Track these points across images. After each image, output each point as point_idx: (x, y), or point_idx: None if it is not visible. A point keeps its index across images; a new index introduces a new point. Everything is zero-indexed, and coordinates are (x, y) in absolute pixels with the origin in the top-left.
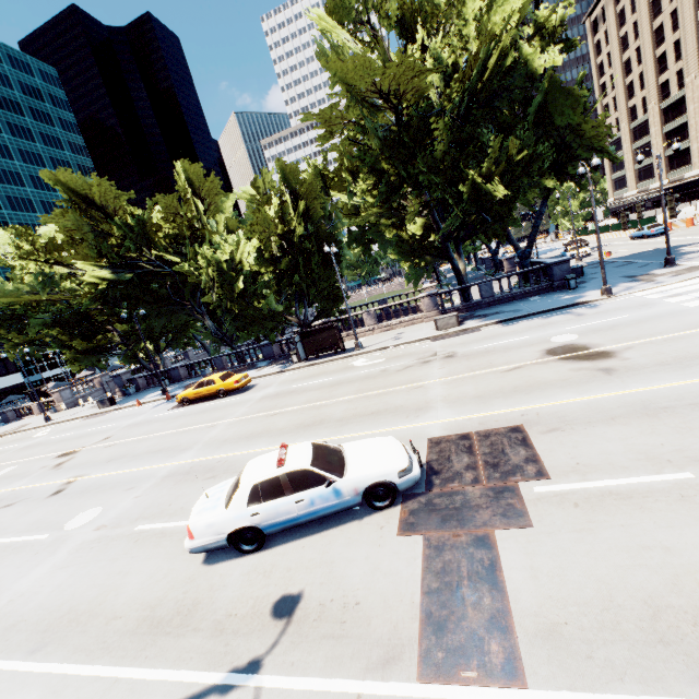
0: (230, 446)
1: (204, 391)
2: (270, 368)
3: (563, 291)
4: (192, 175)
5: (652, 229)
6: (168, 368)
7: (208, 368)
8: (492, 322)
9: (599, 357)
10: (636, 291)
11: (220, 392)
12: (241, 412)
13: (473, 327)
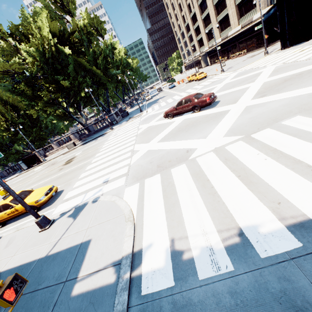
0: None
1: None
2: (16, 174)
3: (113, 125)
4: None
5: (170, 86)
6: None
7: None
8: (81, 144)
9: (68, 163)
10: (118, 127)
11: None
12: None
13: (76, 147)
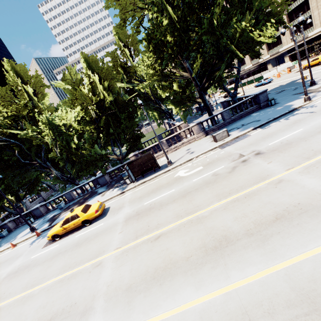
0: (144, 298)
1: (71, 225)
2: (111, 192)
3: (267, 107)
4: (17, 71)
5: (266, 80)
6: (31, 210)
7: (62, 202)
8: (251, 129)
9: None
10: None
11: (84, 222)
12: (118, 240)
13: (241, 134)
